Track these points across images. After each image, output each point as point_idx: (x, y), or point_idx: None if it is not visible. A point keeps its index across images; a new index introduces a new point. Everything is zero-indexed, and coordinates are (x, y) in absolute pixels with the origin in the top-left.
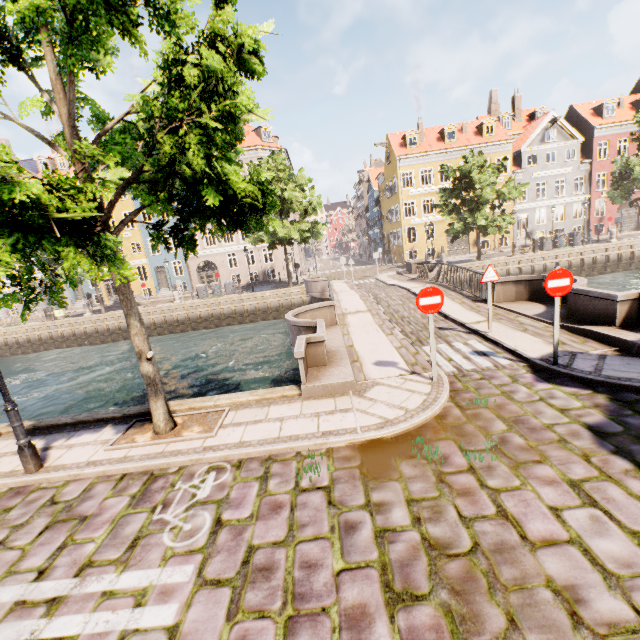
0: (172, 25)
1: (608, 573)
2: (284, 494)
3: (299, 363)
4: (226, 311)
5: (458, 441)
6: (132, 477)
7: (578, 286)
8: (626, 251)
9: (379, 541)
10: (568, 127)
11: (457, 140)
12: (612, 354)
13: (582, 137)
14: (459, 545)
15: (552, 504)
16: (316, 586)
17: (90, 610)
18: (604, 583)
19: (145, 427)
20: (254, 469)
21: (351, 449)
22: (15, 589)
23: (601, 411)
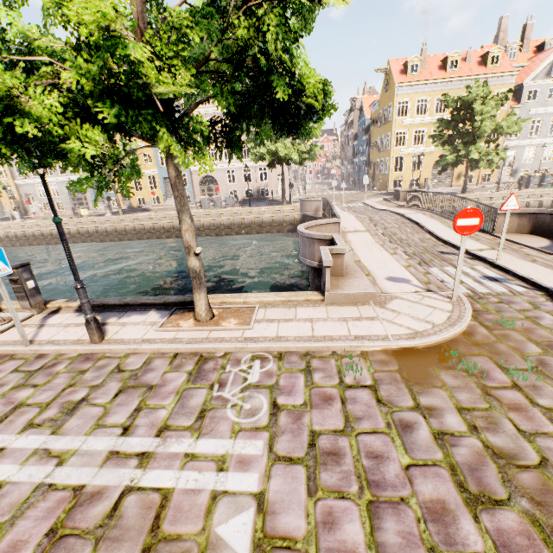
0: None
1: None
2: (331, 388)
3: (326, 271)
4: (225, 222)
5: (493, 358)
6: (184, 356)
7: None
8: None
9: (440, 443)
10: None
11: (459, 69)
12: None
13: None
14: (526, 457)
15: None
16: (388, 476)
17: (178, 468)
18: None
19: (185, 315)
20: (295, 362)
21: (385, 354)
22: (106, 440)
23: None
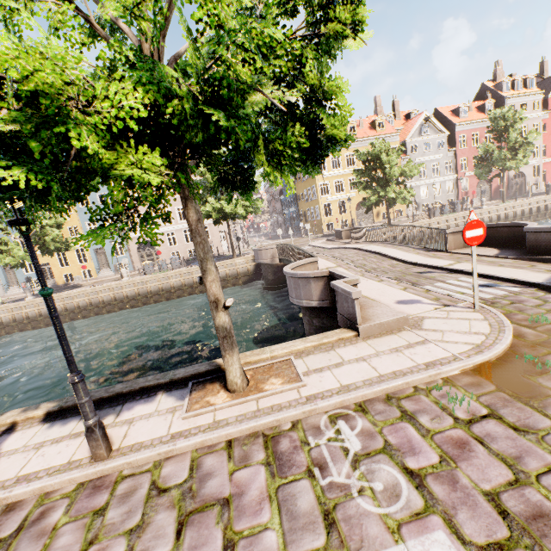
0: None
1: None
2: (452, 429)
3: (355, 303)
4: (176, 284)
5: None
6: (242, 443)
7: (537, 226)
8: (494, 214)
9: None
10: (437, 124)
11: (357, 133)
12: None
13: (447, 131)
14: None
15: None
16: None
17: None
18: None
19: (209, 388)
20: (385, 410)
21: (468, 375)
22: None
23: None
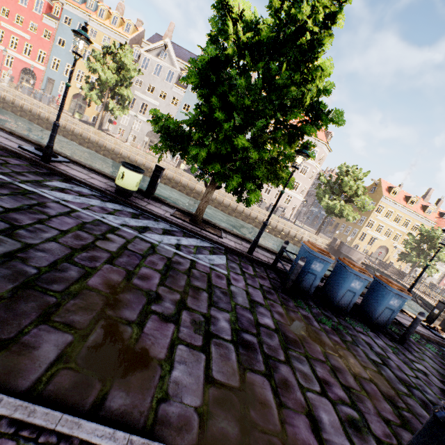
0: None
1: None
2: None
3: None
4: (278, 227)
5: None
6: None
7: None
8: None
9: None
10: None
11: (412, 206)
12: None
13: None
14: None
15: None
16: None
17: None
18: None
19: None
20: None
21: None
22: None
23: None
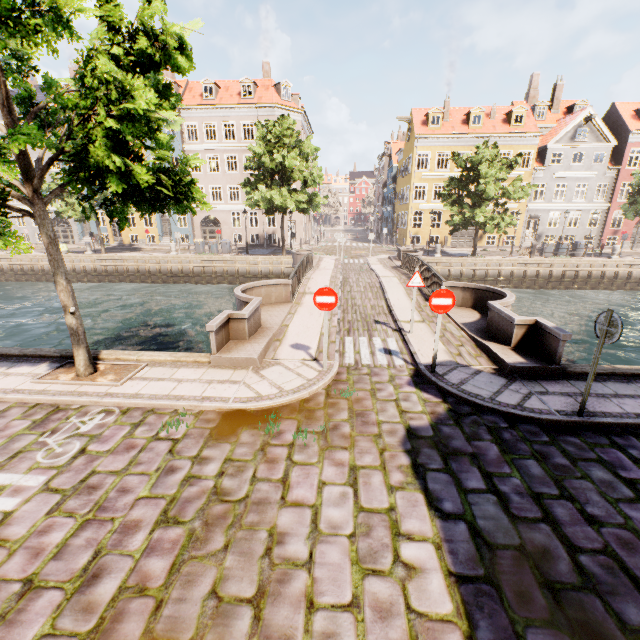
0: (73, 32)
1: (316, 530)
2: (143, 439)
3: (211, 335)
4: (218, 270)
5: (301, 422)
6: (42, 407)
7: (498, 304)
8: (624, 270)
9: (183, 483)
10: (603, 127)
11: (482, 125)
12: (488, 371)
13: (615, 141)
14: (235, 495)
15: (324, 479)
16: (119, 504)
17: None
18: (307, 535)
19: (73, 368)
20: (135, 417)
21: (217, 414)
22: None
23: (431, 418)
